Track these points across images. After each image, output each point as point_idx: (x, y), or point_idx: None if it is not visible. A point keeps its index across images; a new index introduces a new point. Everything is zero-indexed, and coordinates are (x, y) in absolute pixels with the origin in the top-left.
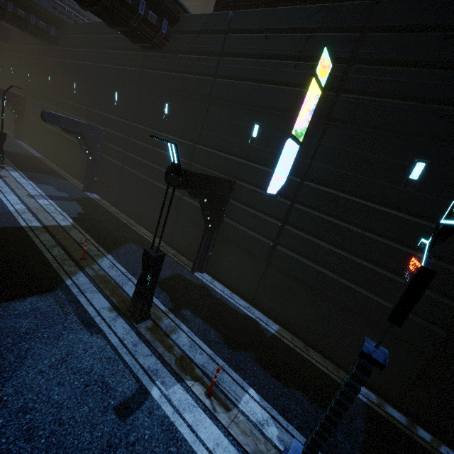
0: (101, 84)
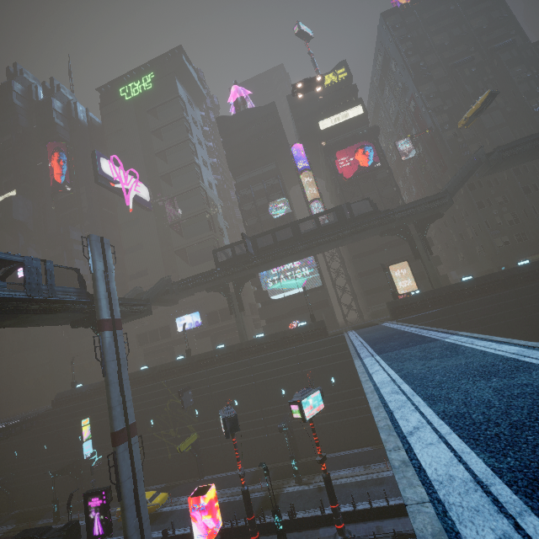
0: (4, 452)
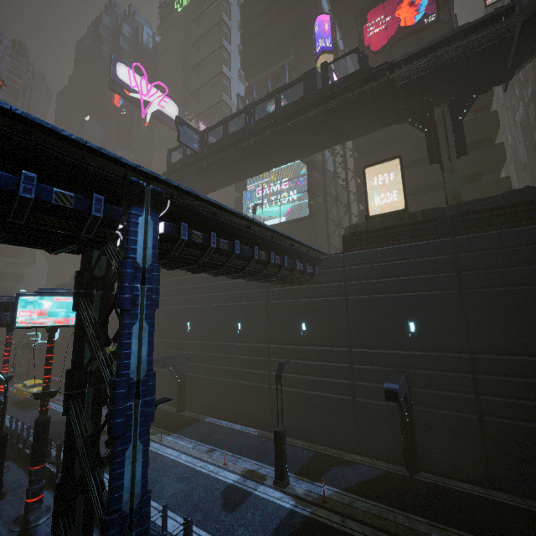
0: None
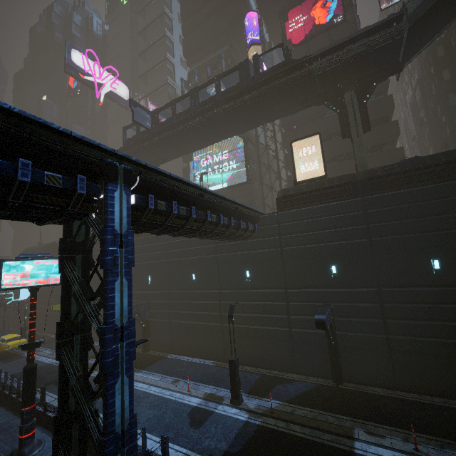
0: None
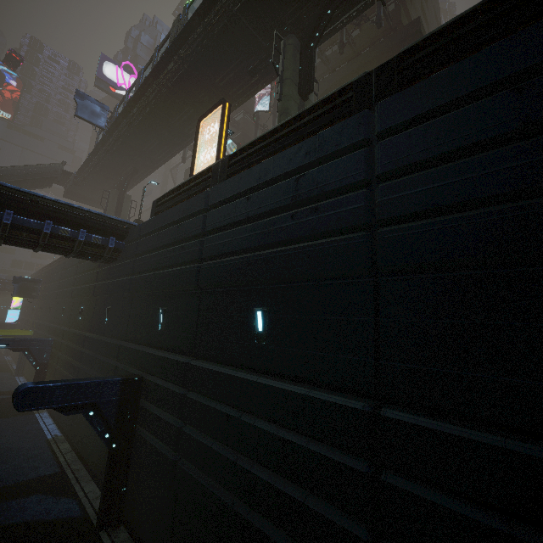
0: None
